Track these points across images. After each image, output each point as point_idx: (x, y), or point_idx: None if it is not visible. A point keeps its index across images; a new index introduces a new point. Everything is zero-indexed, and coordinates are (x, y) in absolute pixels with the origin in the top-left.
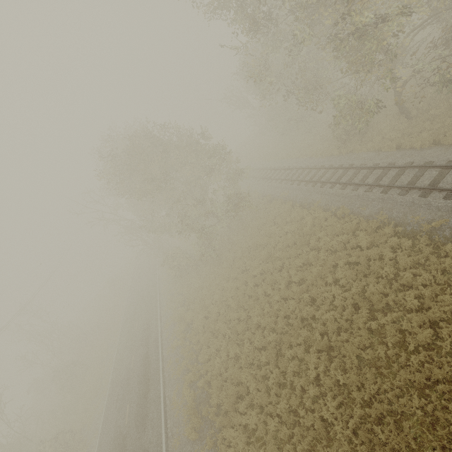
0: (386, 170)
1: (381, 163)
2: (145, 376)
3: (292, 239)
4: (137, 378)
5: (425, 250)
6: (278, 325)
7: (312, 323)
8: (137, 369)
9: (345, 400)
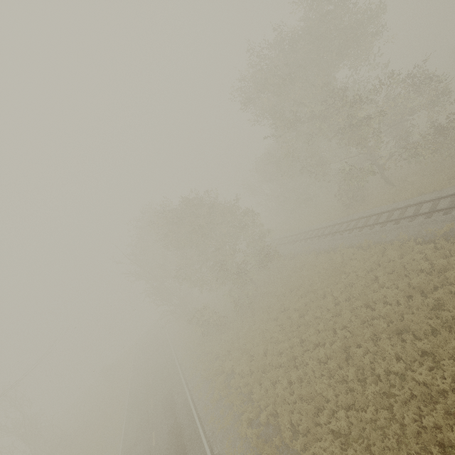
0: (391, 212)
1: (385, 210)
2: (178, 445)
3: (327, 274)
4: (165, 453)
5: (446, 247)
6: (338, 336)
7: (373, 322)
8: (163, 444)
9: (433, 365)
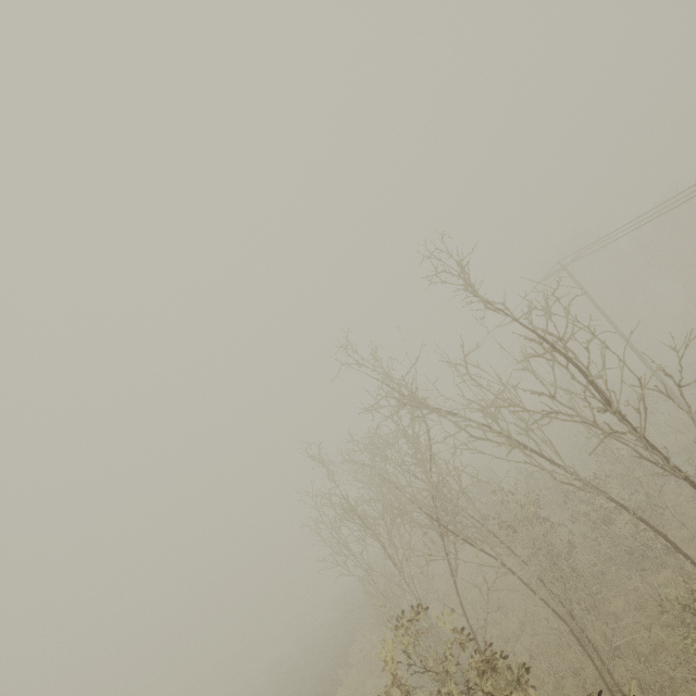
0: None
1: None
2: None
3: None
4: None
5: None
6: None
7: None
8: None
9: None
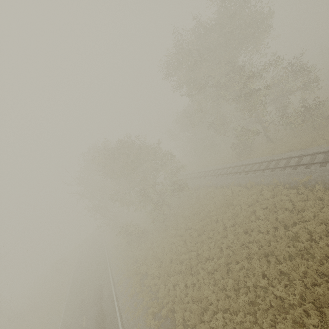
0: (269, 162)
1: (265, 160)
2: (101, 328)
3: (220, 204)
4: None
5: (305, 193)
6: (224, 253)
7: (248, 245)
8: (90, 326)
9: (287, 283)
